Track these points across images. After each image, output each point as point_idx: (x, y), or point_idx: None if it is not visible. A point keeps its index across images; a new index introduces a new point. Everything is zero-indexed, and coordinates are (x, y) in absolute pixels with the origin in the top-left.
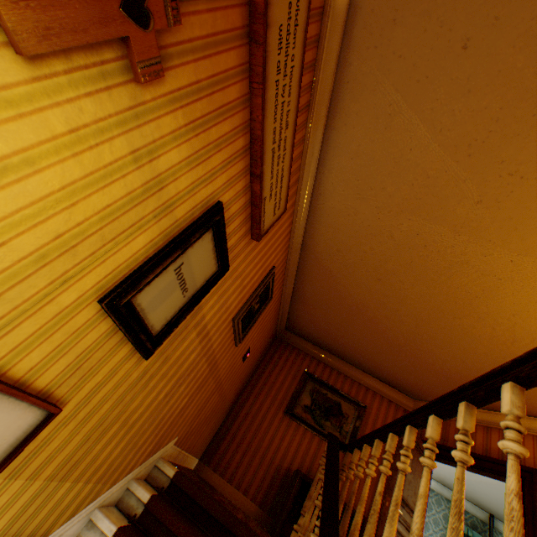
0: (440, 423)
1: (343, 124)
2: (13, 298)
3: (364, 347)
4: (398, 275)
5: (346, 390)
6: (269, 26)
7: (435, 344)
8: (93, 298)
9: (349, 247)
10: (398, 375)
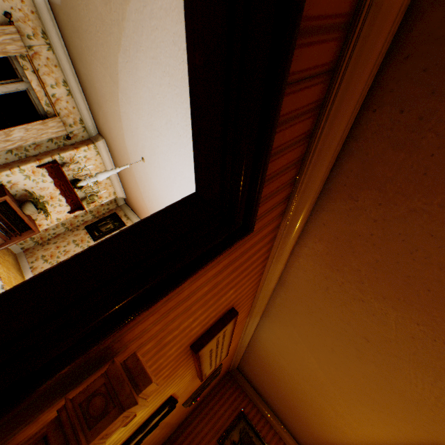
0: None
1: (271, 322)
2: None
3: (286, 417)
4: (305, 403)
5: (268, 439)
6: (202, 357)
7: None
8: None
9: (275, 367)
10: None
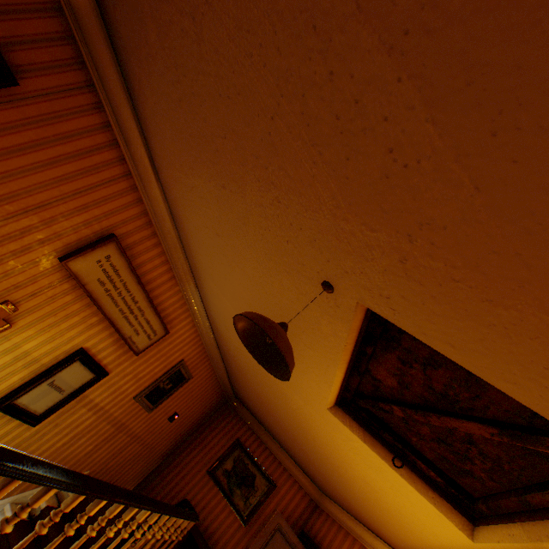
0: (148, 511)
1: (203, 286)
2: None
3: (277, 432)
4: (265, 386)
5: (266, 465)
6: (87, 284)
7: (306, 448)
8: None
9: (237, 355)
10: (304, 465)
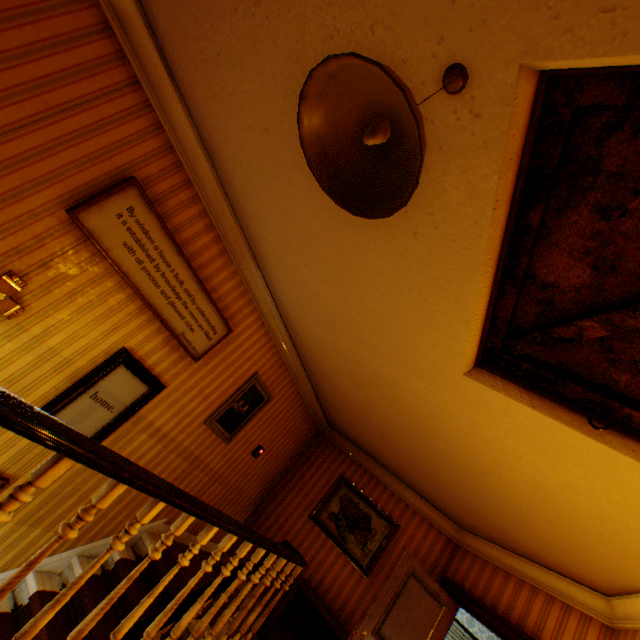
0: (233, 537)
1: (263, 258)
2: None
3: (390, 457)
4: (366, 387)
5: (382, 503)
6: (111, 250)
7: (434, 464)
8: None
9: (322, 355)
10: (432, 495)
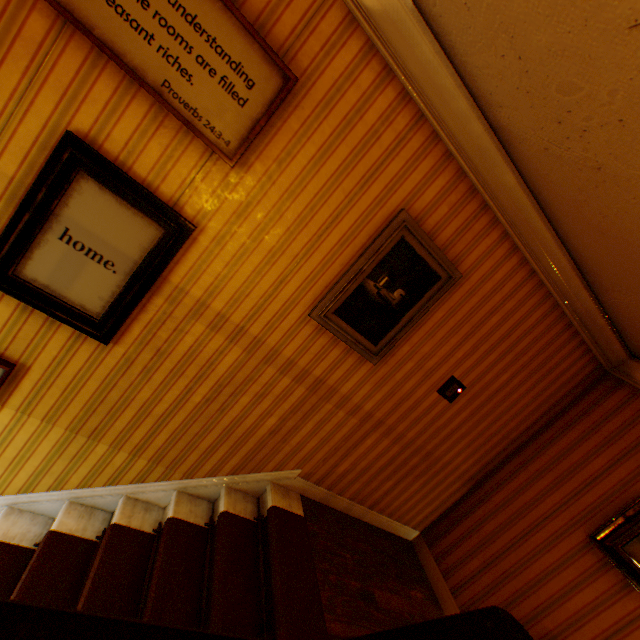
0: None
1: None
2: None
3: None
4: None
5: None
6: None
7: None
8: None
9: (577, 51)
10: None
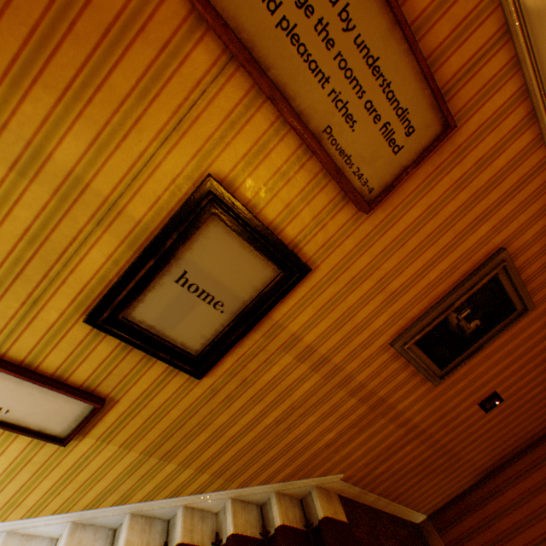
0: None
1: None
2: (1, 316)
3: None
4: None
5: None
6: None
7: None
8: (79, 315)
9: None
10: None
